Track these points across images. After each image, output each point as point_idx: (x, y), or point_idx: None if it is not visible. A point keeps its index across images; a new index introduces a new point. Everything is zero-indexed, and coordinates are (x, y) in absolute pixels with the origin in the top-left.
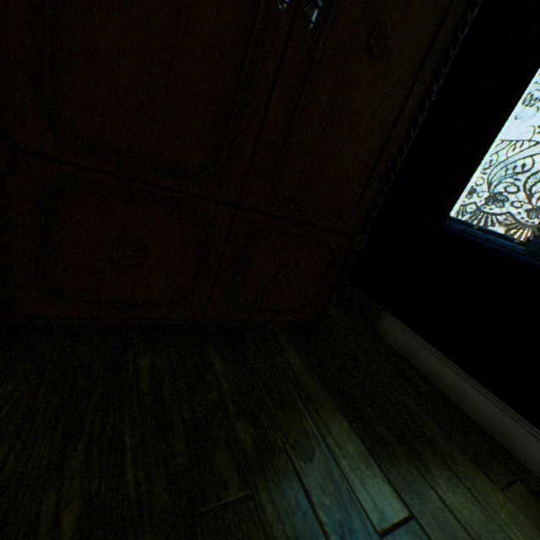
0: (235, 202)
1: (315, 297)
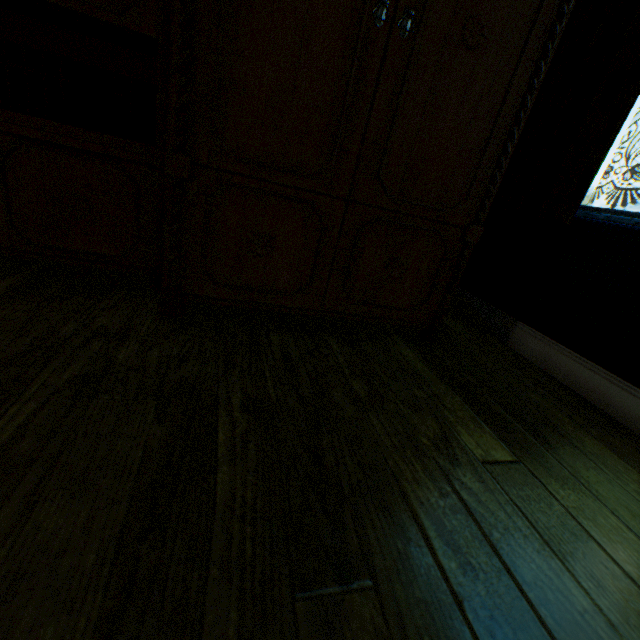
0: (346, 197)
1: (429, 295)
